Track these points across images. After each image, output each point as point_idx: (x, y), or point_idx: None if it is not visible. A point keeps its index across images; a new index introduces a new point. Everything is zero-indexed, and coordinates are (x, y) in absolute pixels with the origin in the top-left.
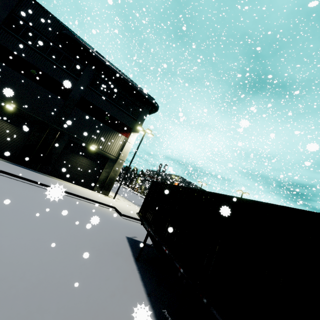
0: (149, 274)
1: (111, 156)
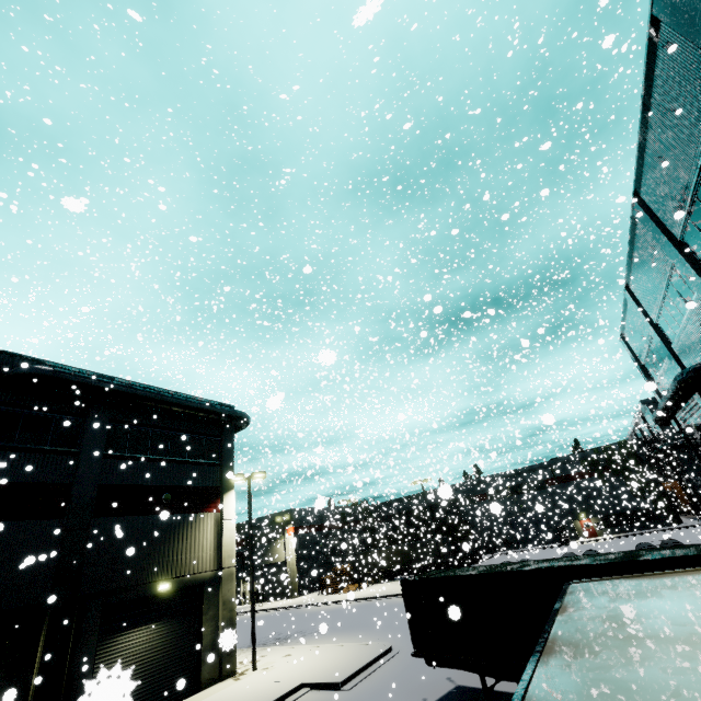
0: None
1: (205, 575)
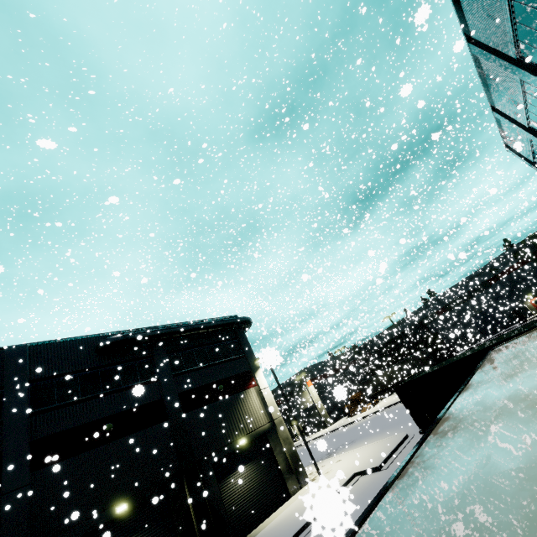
0: None
1: (264, 427)
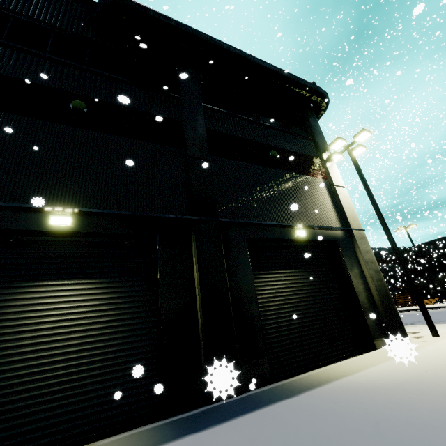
0: None
1: (335, 233)
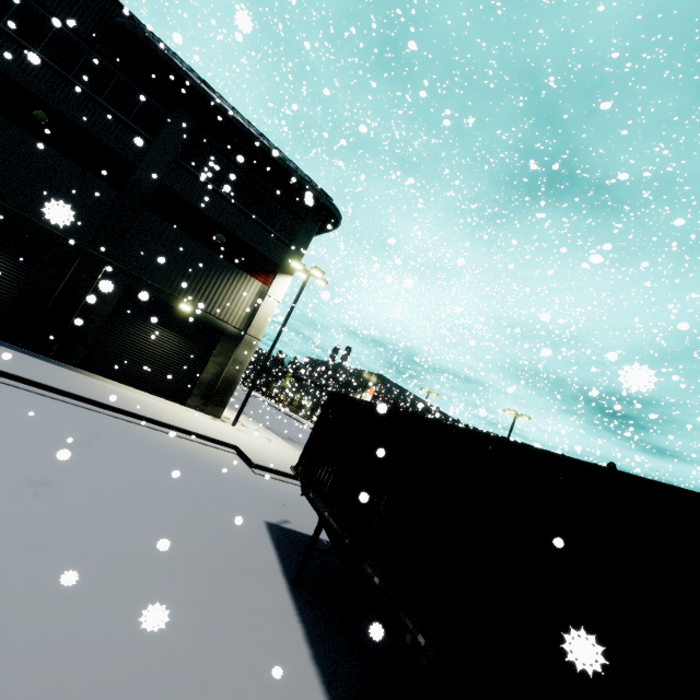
0: (324, 624)
1: (228, 327)
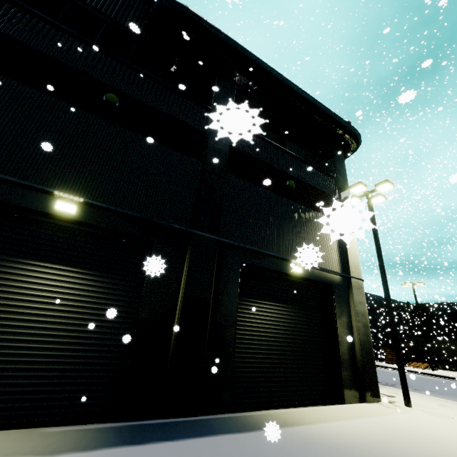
0: None
1: (333, 277)
